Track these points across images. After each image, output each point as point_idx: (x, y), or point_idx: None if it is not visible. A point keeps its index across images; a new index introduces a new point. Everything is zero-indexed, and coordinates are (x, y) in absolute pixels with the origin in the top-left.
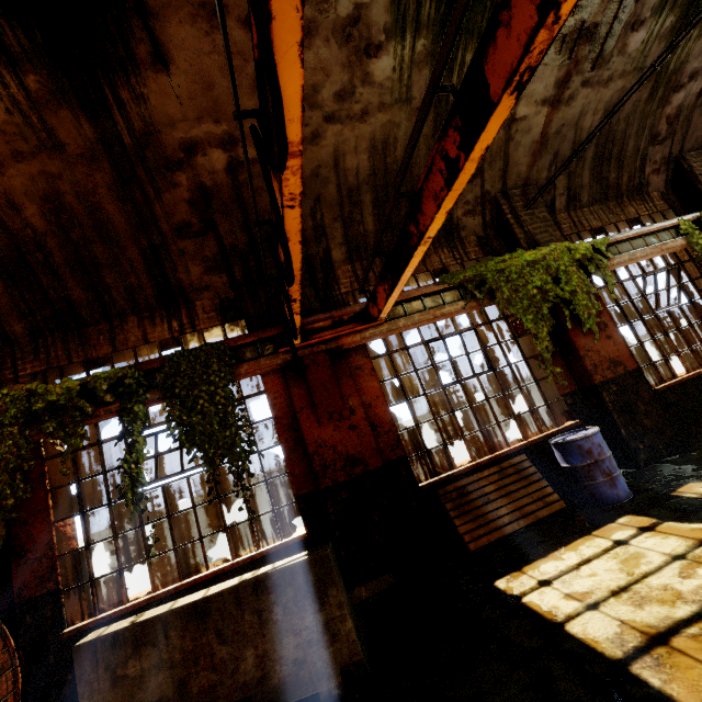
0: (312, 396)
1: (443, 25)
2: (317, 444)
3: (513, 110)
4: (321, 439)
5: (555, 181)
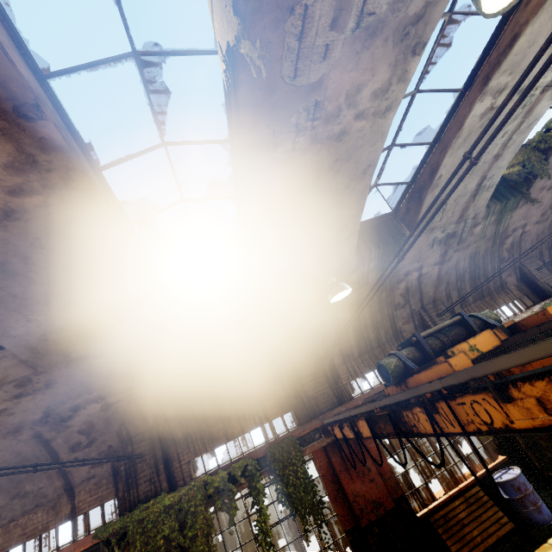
0: (346, 463)
1: (381, 256)
2: (354, 495)
3: (420, 271)
4: (355, 491)
5: (450, 295)
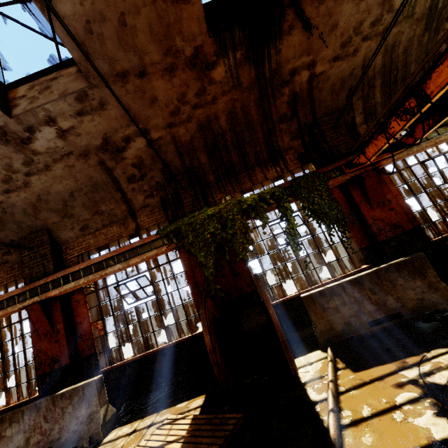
0: (367, 194)
1: None
2: (373, 219)
3: None
4: (374, 216)
5: None
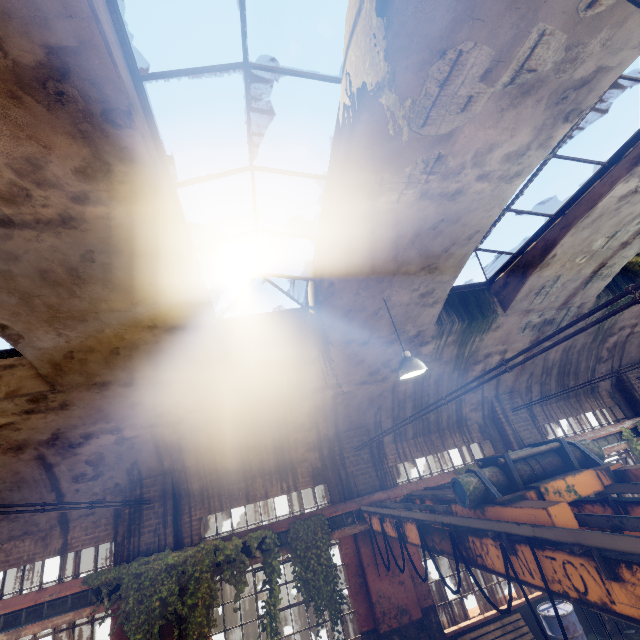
0: (376, 557)
1: (464, 331)
2: (378, 595)
3: (503, 355)
4: (381, 590)
5: (531, 388)
